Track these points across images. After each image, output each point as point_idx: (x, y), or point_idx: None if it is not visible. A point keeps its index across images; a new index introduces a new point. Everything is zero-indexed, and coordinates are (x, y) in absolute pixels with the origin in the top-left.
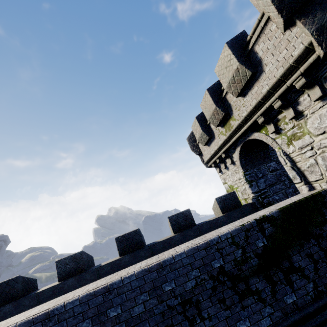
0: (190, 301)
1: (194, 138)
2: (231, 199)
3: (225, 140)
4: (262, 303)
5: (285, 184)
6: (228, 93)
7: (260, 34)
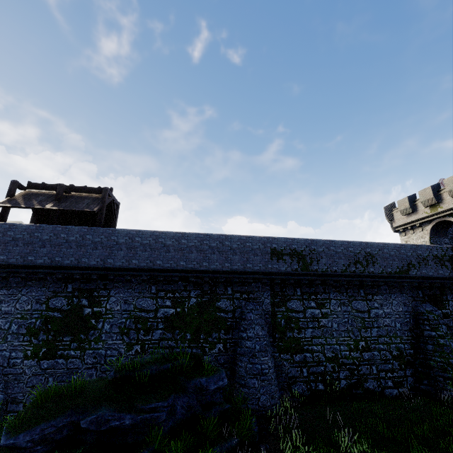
0: (425, 259)
1: (391, 209)
2: None
3: (426, 216)
4: (447, 269)
5: None
6: (445, 193)
7: None
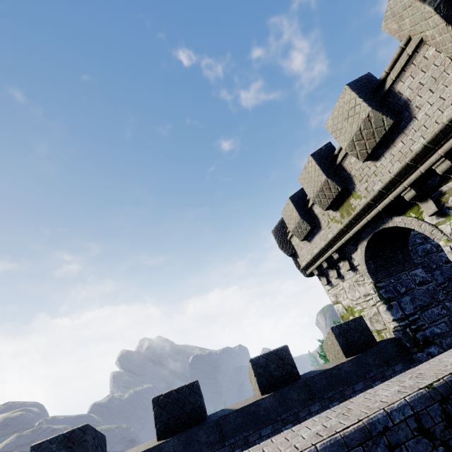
0: None
1: (284, 231)
2: (357, 330)
3: (340, 230)
4: None
5: (446, 307)
6: (347, 158)
7: (405, 67)
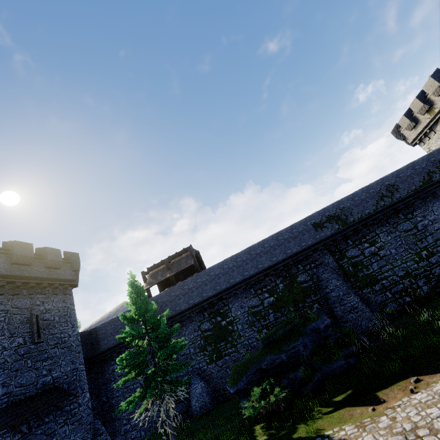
0: None
1: (397, 131)
2: None
3: (429, 121)
4: None
5: None
6: (431, 96)
7: None
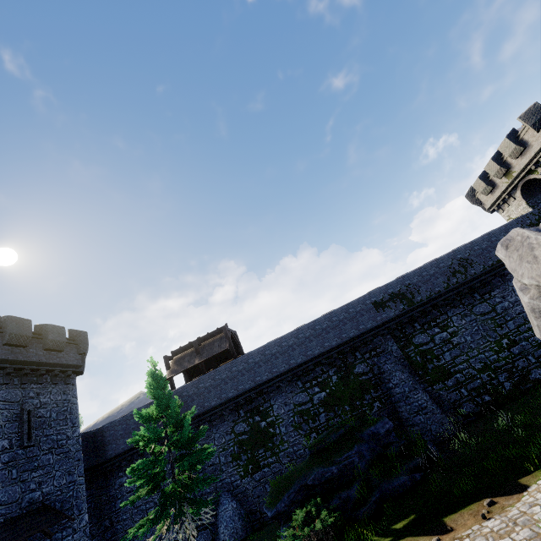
0: None
1: (472, 194)
2: None
3: (508, 185)
4: None
5: None
6: (508, 158)
7: (525, 133)
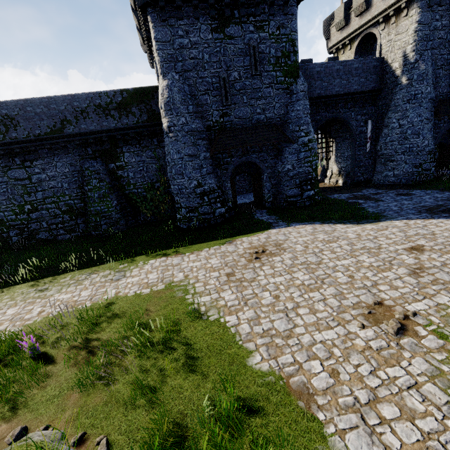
0: (85, 111)
1: None
2: None
3: (145, 43)
4: (114, 119)
5: None
6: None
7: None
